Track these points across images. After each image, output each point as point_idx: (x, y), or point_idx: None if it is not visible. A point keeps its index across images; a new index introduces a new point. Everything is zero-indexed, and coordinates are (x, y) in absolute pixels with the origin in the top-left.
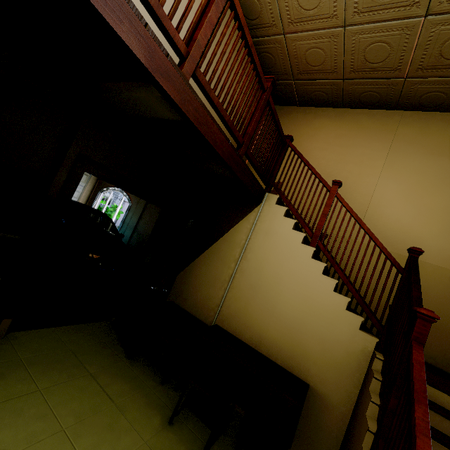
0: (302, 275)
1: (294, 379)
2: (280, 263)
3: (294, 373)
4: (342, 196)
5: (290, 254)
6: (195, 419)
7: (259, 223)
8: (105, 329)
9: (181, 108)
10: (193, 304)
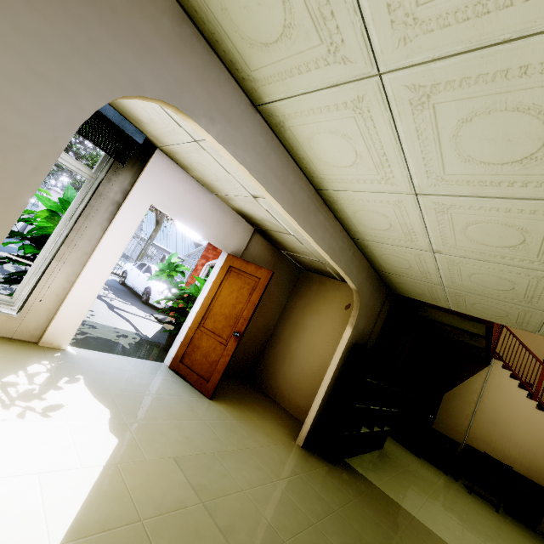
0: (530, 418)
1: (536, 483)
2: (512, 408)
3: (533, 480)
4: (541, 356)
5: (518, 404)
6: (478, 497)
7: (489, 379)
8: (389, 437)
9: (490, 349)
10: (443, 427)
